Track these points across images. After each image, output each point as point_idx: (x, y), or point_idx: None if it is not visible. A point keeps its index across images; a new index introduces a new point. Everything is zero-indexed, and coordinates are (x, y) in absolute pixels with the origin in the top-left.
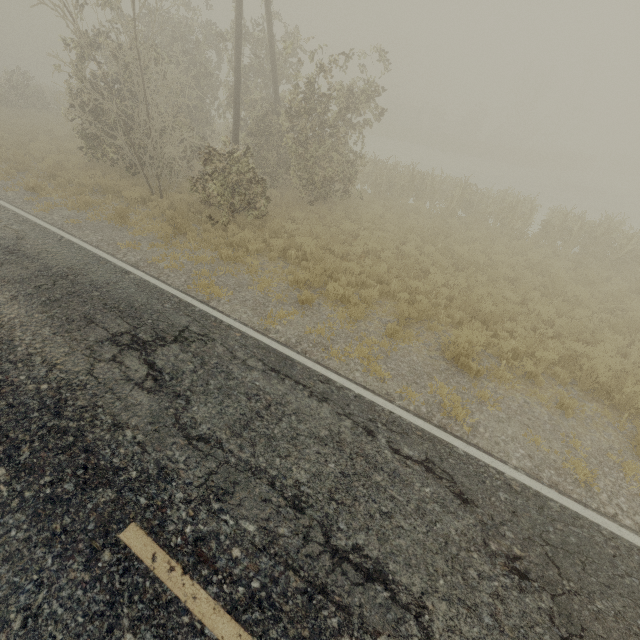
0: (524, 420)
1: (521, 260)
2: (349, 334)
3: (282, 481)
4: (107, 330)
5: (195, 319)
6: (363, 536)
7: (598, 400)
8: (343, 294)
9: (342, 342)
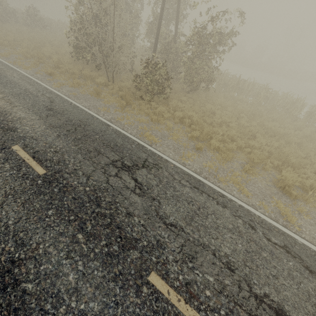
0: None
1: (300, 133)
2: (224, 169)
3: (218, 253)
4: (108, 158)
5: (149, 155)
6: (267, 288)
7: None
8: (217, 146)
9: (222, 173)
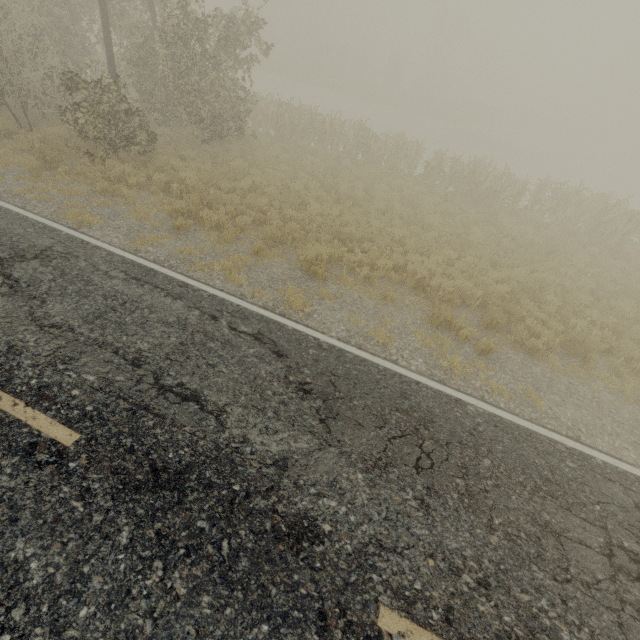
0: (353, 309)
1: (397, 196)
2: (219, 253)
3: (126, 350)
4: None
5: (60, 241)
6: (188, 378)
7: (419, 295)
8: (219, 221)
9: (210, 259)
